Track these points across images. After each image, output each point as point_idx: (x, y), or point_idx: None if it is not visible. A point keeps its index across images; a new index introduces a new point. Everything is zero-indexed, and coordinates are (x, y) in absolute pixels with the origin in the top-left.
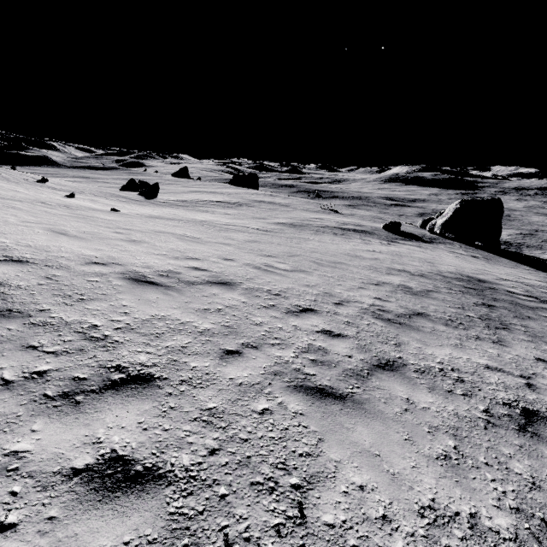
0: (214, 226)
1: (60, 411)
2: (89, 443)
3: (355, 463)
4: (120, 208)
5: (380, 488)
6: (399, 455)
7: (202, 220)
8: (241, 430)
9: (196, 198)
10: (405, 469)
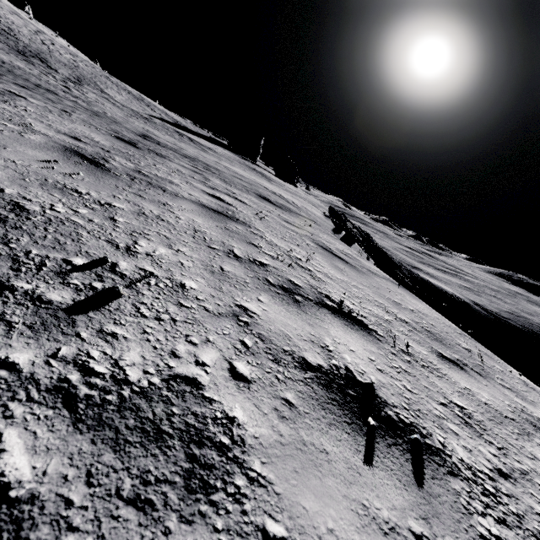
0: None
1: None
2: None
3: None
4: None
5: None
6: None
7: None
8: None
9: None
10: None
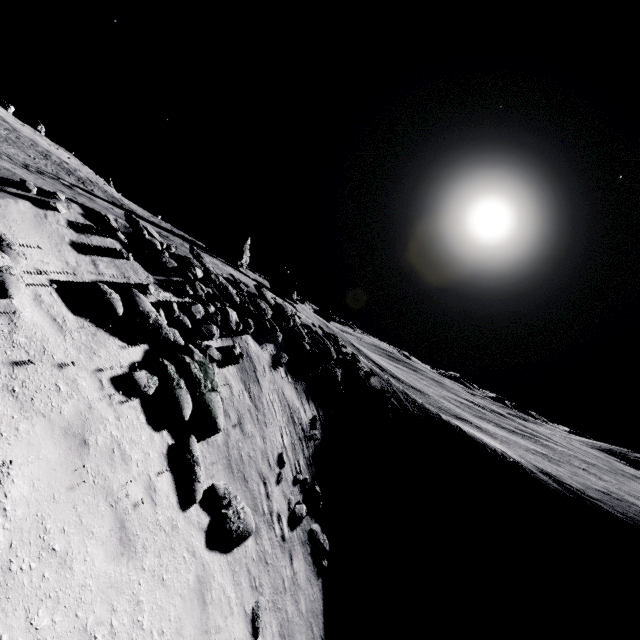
0: None
1: None
2: None
3: None
4: None
5: None
6: None
7: None
8: None
9: None
10: None
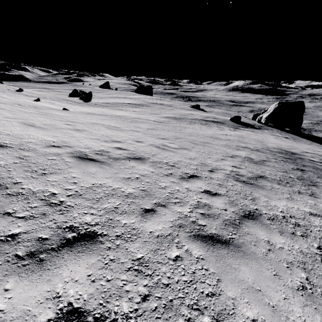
0: (127, 119)
1: (27, 269)
2: (50, 298)
3: (246, 299)
4: (68, 108)
5: (267, 320)
6: (273, 288)
7: (120, 115)
8: (163, 276)
9: (115, 101)
10: (280, 301)
